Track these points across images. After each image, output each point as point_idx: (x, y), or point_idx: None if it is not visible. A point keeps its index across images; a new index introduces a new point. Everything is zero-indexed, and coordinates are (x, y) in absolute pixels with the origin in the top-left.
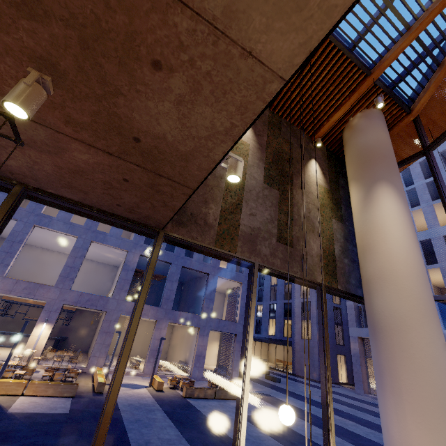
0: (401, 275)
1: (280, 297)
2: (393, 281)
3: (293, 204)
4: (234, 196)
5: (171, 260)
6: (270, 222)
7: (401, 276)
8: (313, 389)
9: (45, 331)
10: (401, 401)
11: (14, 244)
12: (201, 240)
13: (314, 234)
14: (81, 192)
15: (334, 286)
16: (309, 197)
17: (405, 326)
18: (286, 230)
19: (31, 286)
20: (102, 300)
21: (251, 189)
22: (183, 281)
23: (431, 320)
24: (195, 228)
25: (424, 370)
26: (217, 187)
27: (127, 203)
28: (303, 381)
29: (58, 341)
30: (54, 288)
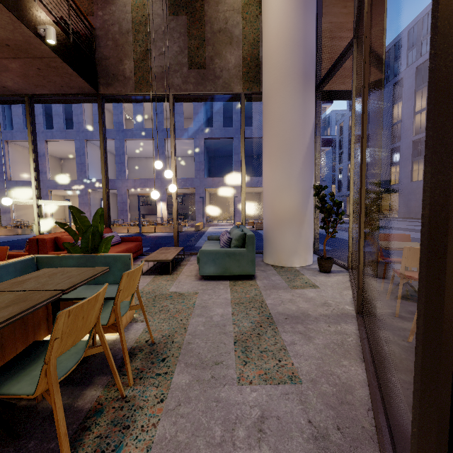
0: (272, 52)
1: (386, 143)
2: (267, 62)
3: (205, 23)
4: (142, 44)
5: (232, 135)
6: (180, 54)
7: (272, 53)
8: (408, 223)
9: (163, 206)
10: (263, 154)
11: (121, 156)
12: (125, 91)
13: (232, 46)
14: (43, 87)
15: (255, 91)
16: (227, 3)
17: (268, 99)
18: (197, 55)
19: (143, 181)
20: (189, 181)
21: (157, 29)
22: (258, 153)
23: (287, 85)
24: (118, 85)
25: (273, 127)
26: (127, 43)
27: (61, 83)
28: (405, 220)
29: (181, 215)
30: (156, 179)
